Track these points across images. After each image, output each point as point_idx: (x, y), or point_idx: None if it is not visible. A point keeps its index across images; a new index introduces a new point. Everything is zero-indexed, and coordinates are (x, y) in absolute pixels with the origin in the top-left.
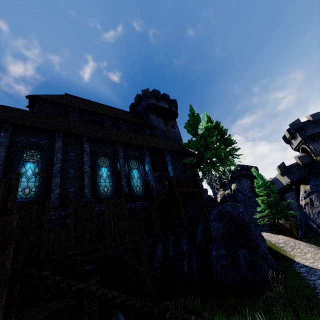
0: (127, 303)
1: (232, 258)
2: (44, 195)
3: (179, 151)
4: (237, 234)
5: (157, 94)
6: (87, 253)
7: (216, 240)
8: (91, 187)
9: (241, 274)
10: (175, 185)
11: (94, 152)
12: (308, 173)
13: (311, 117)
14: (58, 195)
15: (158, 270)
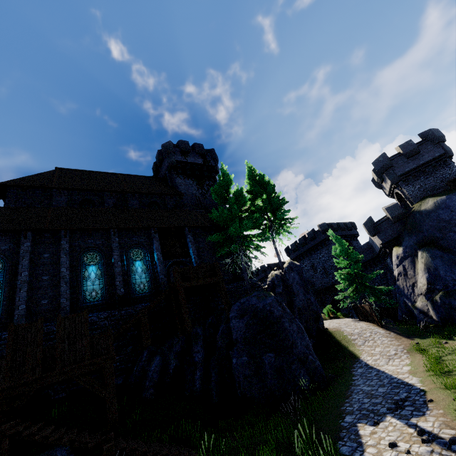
0: (50, 439)
1: (256, 366)
2: (8, 313)
3: (206, 225)
4: (263, 334)
5: (184, 147)
6: (28, 384)
7: (237, 344)
8: (73, 294)
9: (268, 385)
10: (178, 279)
11: (77, 247)
12: (402, 230)
13: (401, 149)
14: (24, 311)
15: (151, 391)
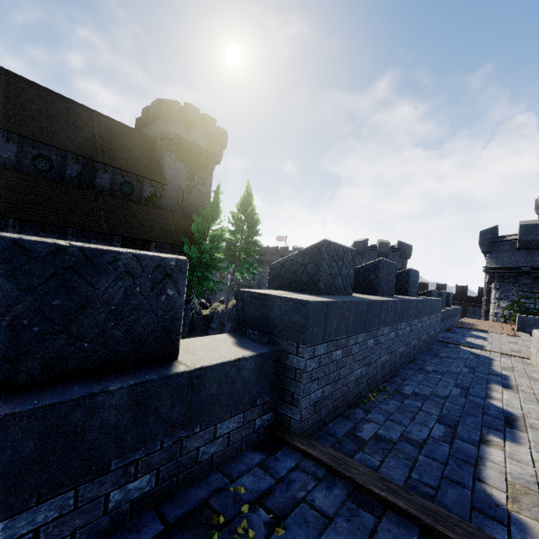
0: None
1: None
2: None
3: (176, 244)
4: None
5: (192, 117)
6: None
7: None
8: None
9: None
10: None
11: None
12: None
13: (378, 246)
14: None
15: None
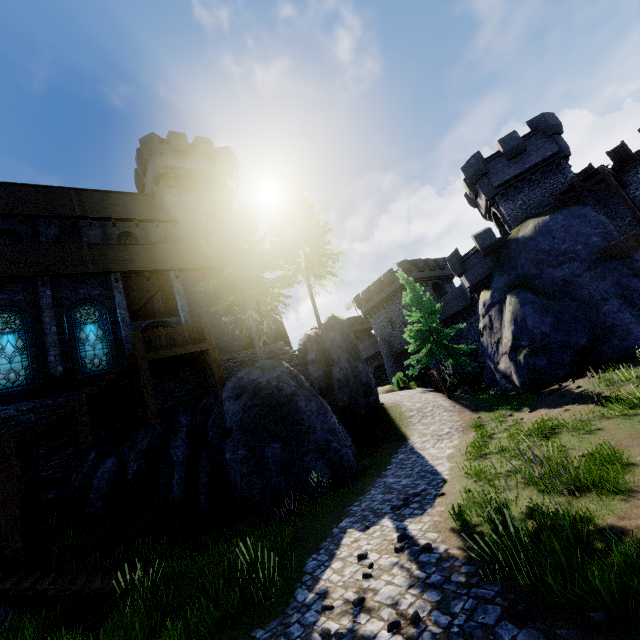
0: None
1: (257, 461)
2: None
3: (205, 267)
4: (267, 418)
5: (178, 143)
6: None
7: (233, 434)
8: None
9: (273, 483)
10: (139, 348)
11: None
12: (493, 267)
13: (500, 146)
14: None
15: (99, 505)
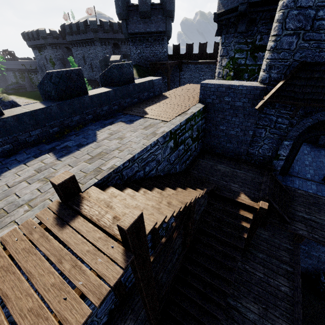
0: None
1: None
2: None
3: None
4: None
5: None
6: None
7: None
8: None
9: None
10: None
11: None
12: None
13: (138, 3)
14: None
15: None
